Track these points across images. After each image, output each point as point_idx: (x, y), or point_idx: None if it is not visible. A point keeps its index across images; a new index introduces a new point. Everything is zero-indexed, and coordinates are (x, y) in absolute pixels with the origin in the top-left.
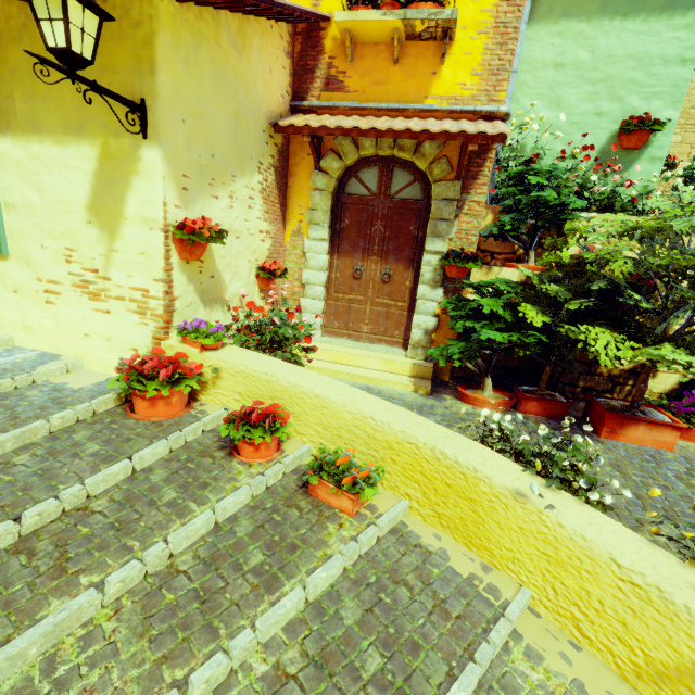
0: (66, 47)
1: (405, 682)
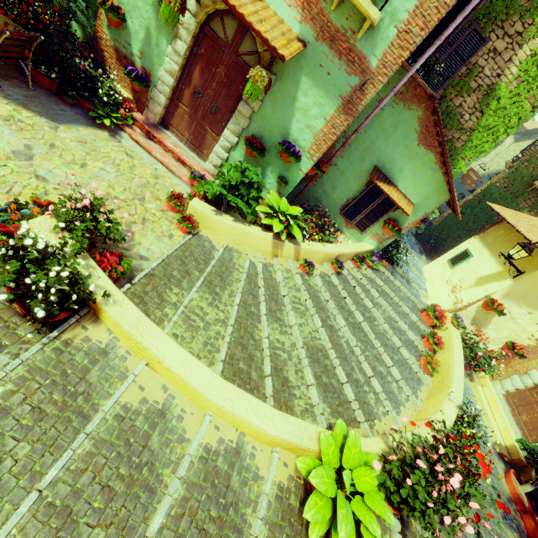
0: (511, 255)
1: (394, 361)
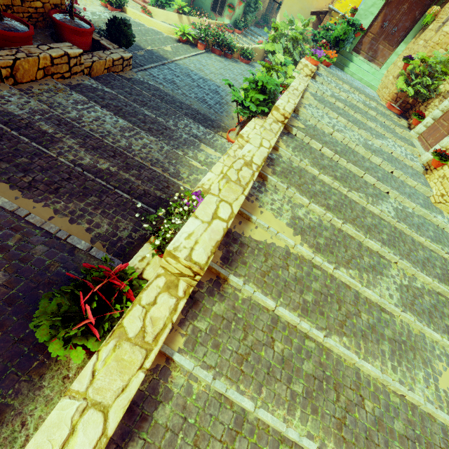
0: None
1: None
